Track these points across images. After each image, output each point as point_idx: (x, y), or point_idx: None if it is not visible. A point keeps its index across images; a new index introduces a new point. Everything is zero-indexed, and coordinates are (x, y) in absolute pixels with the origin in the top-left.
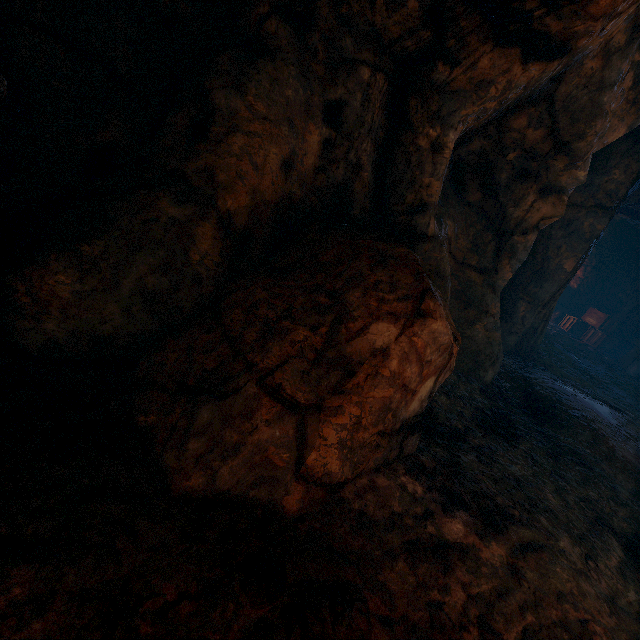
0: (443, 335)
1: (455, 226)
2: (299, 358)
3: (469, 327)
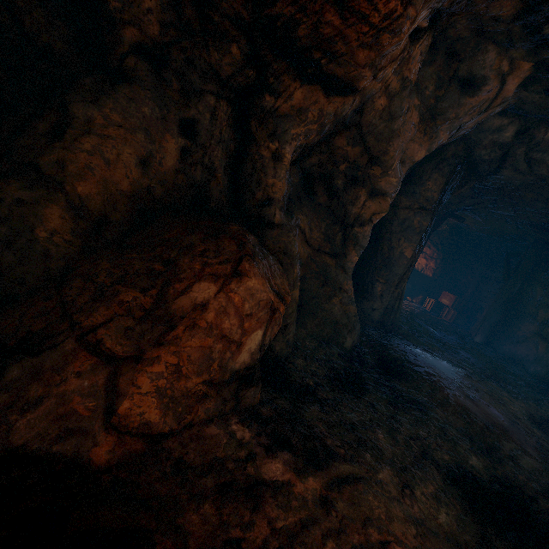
0: (261, 292)
1: (308, 220)
2: (126, 316)
3: (327, 301)
